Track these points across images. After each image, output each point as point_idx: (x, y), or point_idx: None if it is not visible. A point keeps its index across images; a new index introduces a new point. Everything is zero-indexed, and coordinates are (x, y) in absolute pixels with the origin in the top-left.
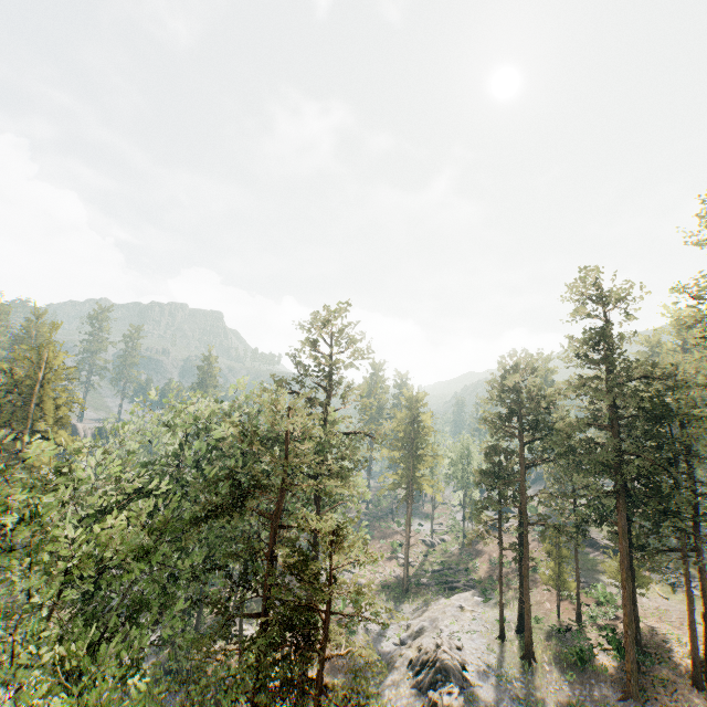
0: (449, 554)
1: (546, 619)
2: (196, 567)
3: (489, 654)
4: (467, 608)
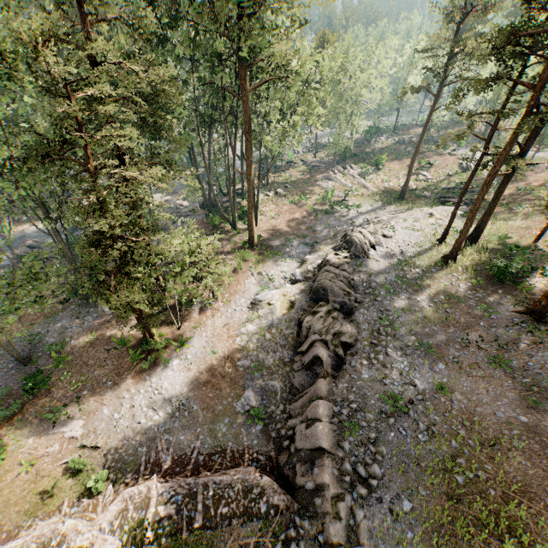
0: (478, 177)
1: (515, 240)
2: None
3: (413, 247)
4: (437, 216)
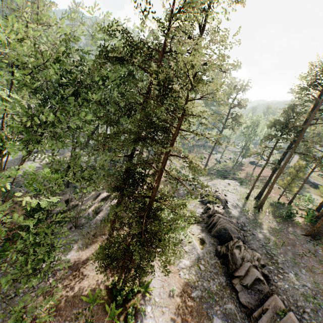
0: (226, 166)
1: (271, 199)
2: (106, 115)
3: (239, 202)
4: (232, 185)
